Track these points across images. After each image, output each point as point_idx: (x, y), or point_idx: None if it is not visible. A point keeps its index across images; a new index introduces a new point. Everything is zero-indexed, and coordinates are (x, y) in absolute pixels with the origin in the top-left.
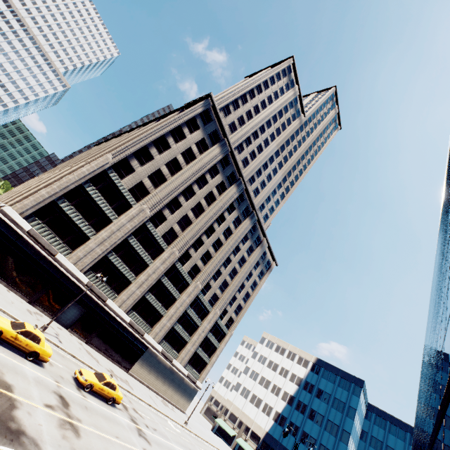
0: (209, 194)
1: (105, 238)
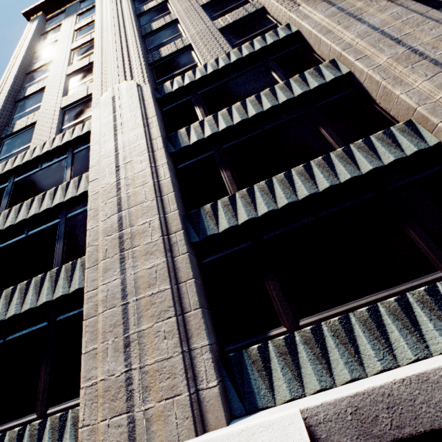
0: None
1: (117, 223)
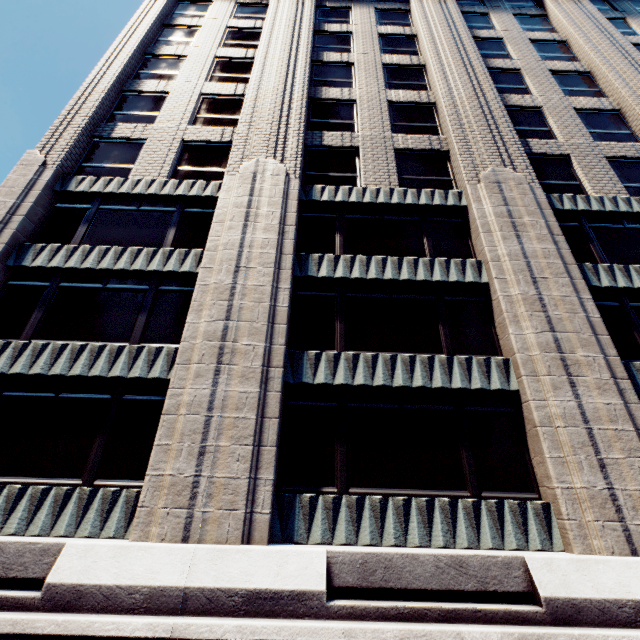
0: (384, 45)
1: (220, 330)
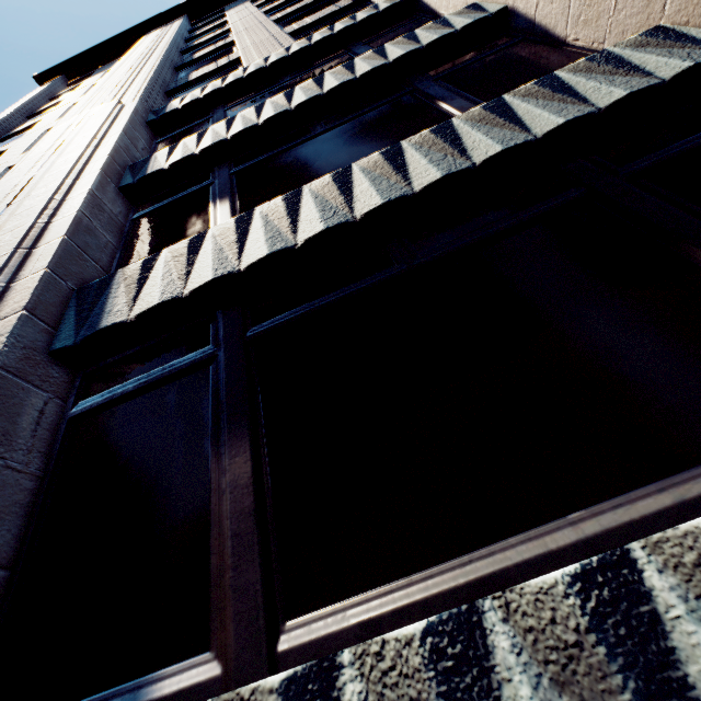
0: None
1: None
